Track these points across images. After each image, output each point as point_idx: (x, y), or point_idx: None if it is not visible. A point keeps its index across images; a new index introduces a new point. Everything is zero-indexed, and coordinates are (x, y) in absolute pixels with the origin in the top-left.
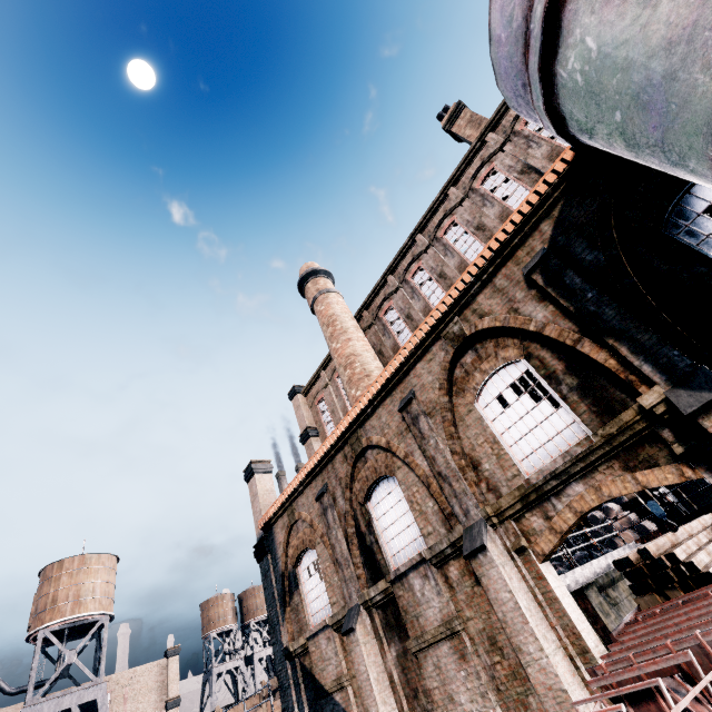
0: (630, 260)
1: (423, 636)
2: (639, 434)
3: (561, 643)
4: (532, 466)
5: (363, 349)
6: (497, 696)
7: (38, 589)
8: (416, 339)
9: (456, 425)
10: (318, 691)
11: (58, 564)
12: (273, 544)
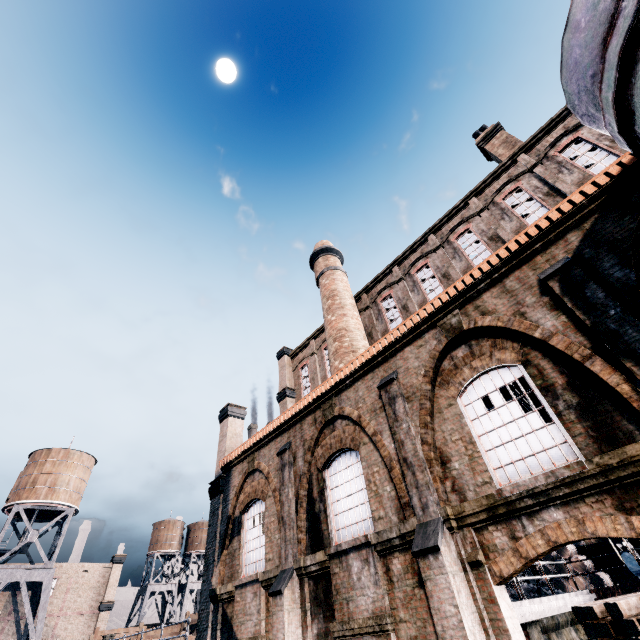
0: None
1: (349, 623)
2: None
3: None
4: (507, 477)
5: (355, 327)
6: None
7: (25, 468)
8: (411, 323)
9: (433, 415)
10: None
11: (46, 451)
12: (227, 485)
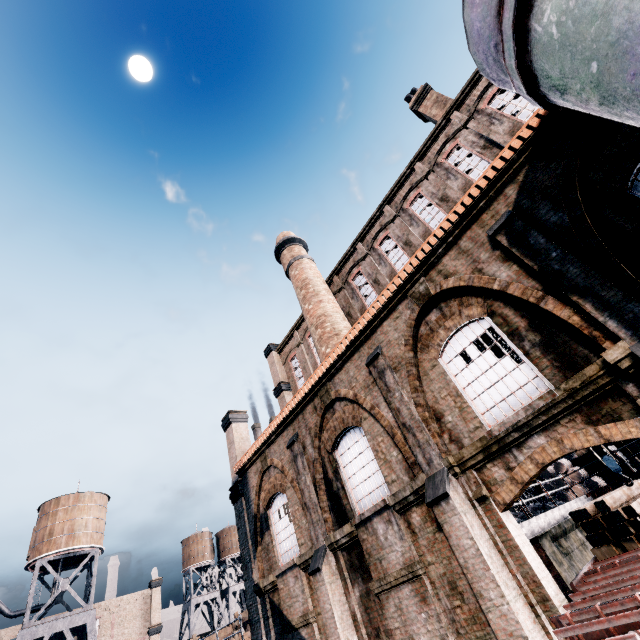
0: (594, 221)
1: (385, 579)
2: (602, 388)
3: (521, 590)
4: (494, 419)
5: (333, 310)
6: (457, 639)
7: (37, 522)
8: (384, 299)
9: (420, 379)
10: (286, 626)
11: (55, 501)
12: (246, 488)
